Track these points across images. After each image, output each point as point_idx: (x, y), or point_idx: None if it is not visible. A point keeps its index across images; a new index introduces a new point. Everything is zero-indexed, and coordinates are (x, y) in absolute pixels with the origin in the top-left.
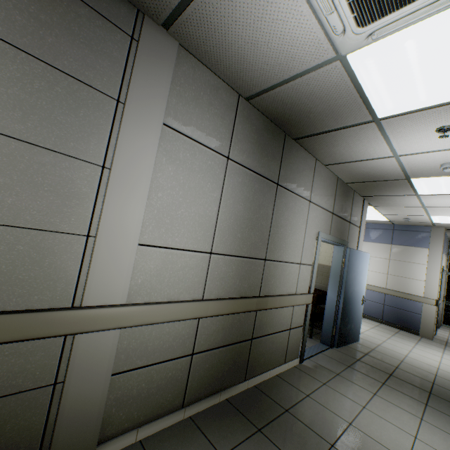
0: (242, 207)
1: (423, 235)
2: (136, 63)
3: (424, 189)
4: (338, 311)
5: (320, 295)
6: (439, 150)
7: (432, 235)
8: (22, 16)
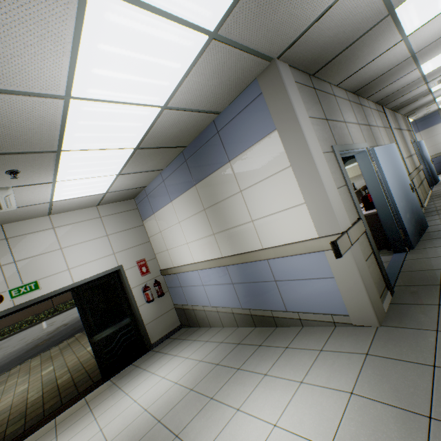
0: (402, 141)
1: (435, 117)
2: (387, 118)
3: (439, 99)
4: (427, 170)
5: None
6: None
7: (440, 115)
8: (383, 122)
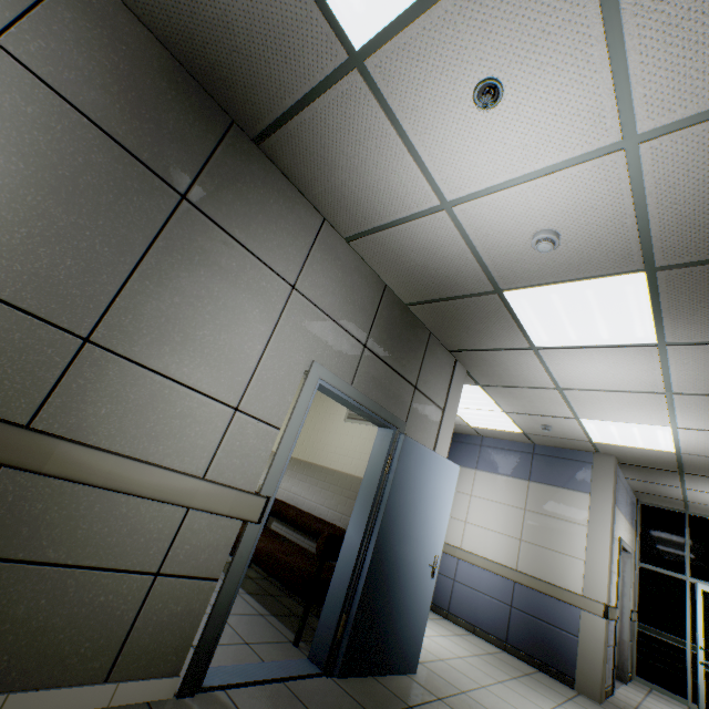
0: (18, 170)
1: (581, 467)
2: None
3: (538, 328)
4: (360, 577)
5: (340, 538)
6: (513, 185)
7: (596, 469)
8: None
